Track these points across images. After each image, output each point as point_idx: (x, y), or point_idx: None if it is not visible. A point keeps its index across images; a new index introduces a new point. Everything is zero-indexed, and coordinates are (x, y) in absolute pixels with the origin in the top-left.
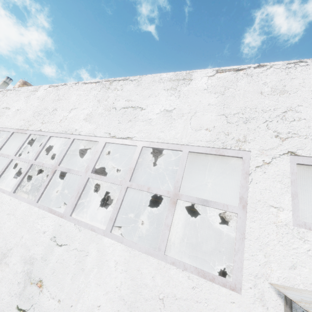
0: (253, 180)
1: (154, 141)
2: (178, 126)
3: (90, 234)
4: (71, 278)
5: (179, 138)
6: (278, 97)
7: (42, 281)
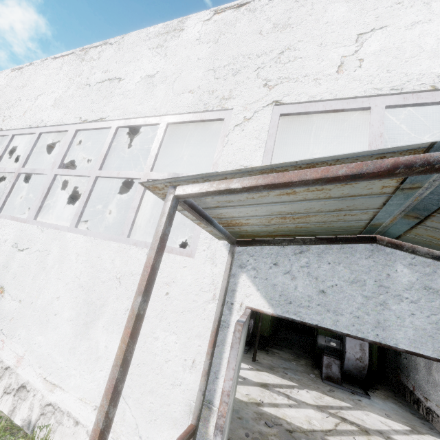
0: (229, 142)
1: (129, 117)
2: (158, 93)
3: (53, 232)
4: (32, 278)
5: (158, 108)
6: (278, 35)
7: (3, 287)
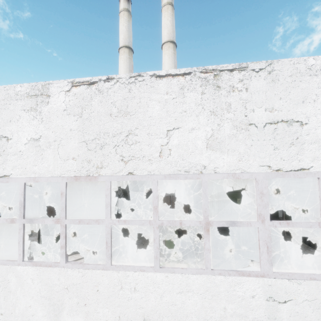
0: None
1: None
2: None
3: (315, 283)
4: None
5: None
6: None
7: None
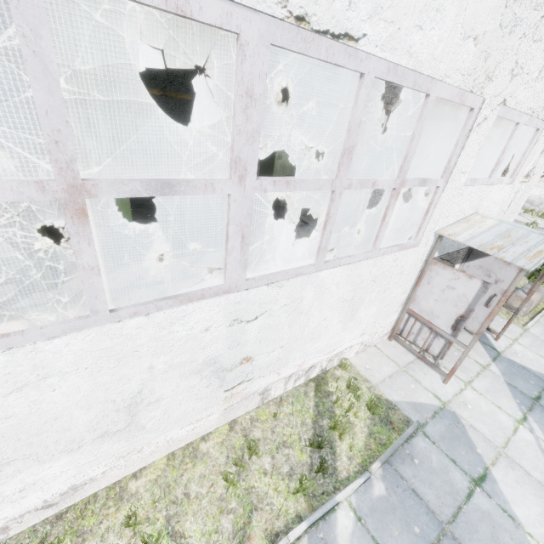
0: (467, 145)
1: (401, 62)
2: (449, 11)
3: (300, 280)
4: (288, 327)
5: (438, 59)
6: None
7: (247, 357)
